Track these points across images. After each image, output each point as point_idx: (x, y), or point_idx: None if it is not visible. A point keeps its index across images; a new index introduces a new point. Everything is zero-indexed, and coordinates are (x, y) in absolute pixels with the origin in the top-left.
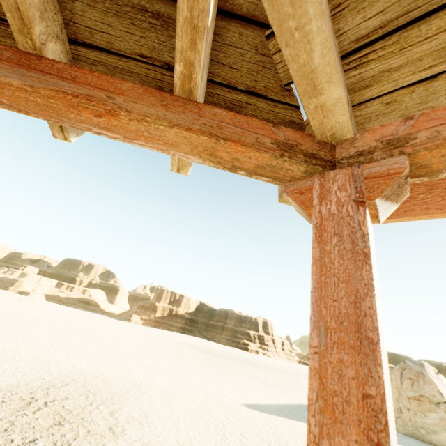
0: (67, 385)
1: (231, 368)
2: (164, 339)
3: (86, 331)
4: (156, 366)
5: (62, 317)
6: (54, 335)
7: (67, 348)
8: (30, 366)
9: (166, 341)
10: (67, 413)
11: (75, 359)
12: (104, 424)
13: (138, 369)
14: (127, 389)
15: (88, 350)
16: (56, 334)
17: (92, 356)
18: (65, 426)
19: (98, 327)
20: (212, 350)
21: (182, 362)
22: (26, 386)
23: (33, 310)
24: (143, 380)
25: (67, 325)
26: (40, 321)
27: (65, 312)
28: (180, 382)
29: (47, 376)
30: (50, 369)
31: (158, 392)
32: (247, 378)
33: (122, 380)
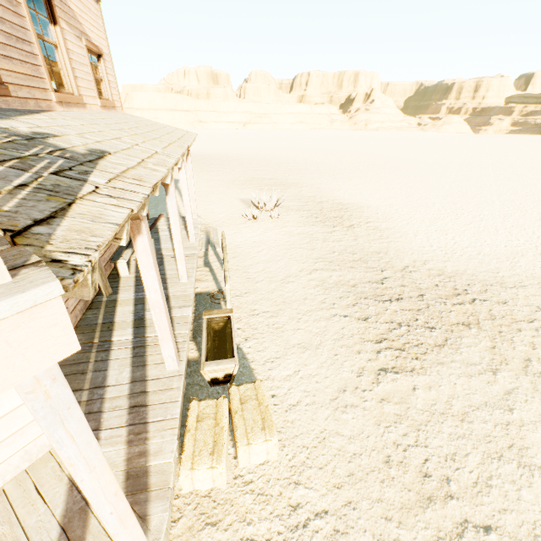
0: (521, 287)
1: None
2: None
3: None
4: None
5: None
6: None
7: None
8: (493, 255)
9: None
10: (486, 319)
11: None
12: (522, 351)
13: None
14: None
15: None
16: None
17: None
18: (471, 329)
19: None
20: None
21: None
22: (469, 276)
23: None
24: None
25: None
26: None
27: None
28: None
29: (503, 270)
30: (517, 262)
31: None
32: None
33: None
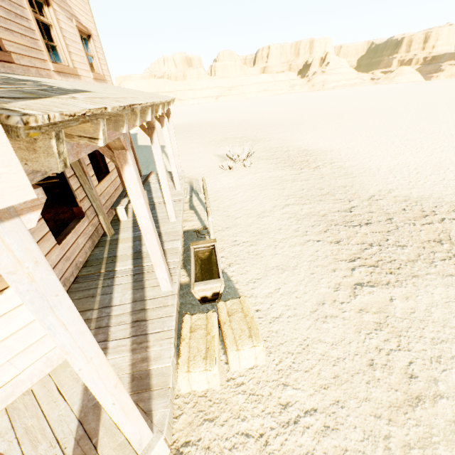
0: None
1: None
2: None
3: None
4: None
5: None
6: None
7: None
8: None
9: None
10: None
11: None
12: None
13: None
14: None
15: None
16: None
17: None
18: (443, 245)
19: None
20: None
21: None
22: (436, 199)
23: None
24: None
25: None
26: None
27: None
28: None
29: None
30: None
31: None
32: None
33: None
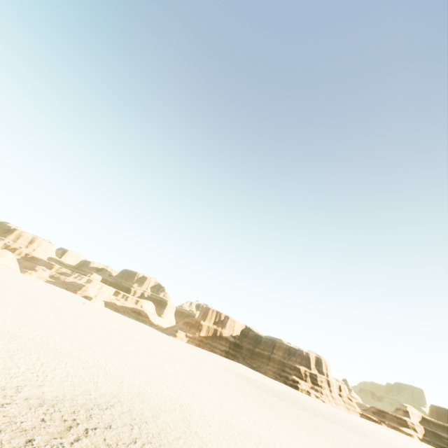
0: (112, 406)
1: (284, 411)
2: (208, 362)
3: (135, 342)
4: (204, 396)
5: (116, 324)
6: (107, 342)
7: (117, 359)
8: (79, 376)
9: (211, 364)
10: None
11: (123, 373)
12: None
13: (185, 397)
14: (175, 424)
15: (136, 364)
16: (108, 342)
17: (139, 372)
18: None
19: (147, 339)
20: (258, 383)
21: (230, 394)
22: (71, 401)
23: (93, 314)
24: (191, 414)
25: (119, 333)
26: (96, 326)
27: (119, 320)
28: (232, 424)
29: (93, 391)
30: (98, 382)
31: (210, 435)
32: (307, 430)
33: (169, 410)
